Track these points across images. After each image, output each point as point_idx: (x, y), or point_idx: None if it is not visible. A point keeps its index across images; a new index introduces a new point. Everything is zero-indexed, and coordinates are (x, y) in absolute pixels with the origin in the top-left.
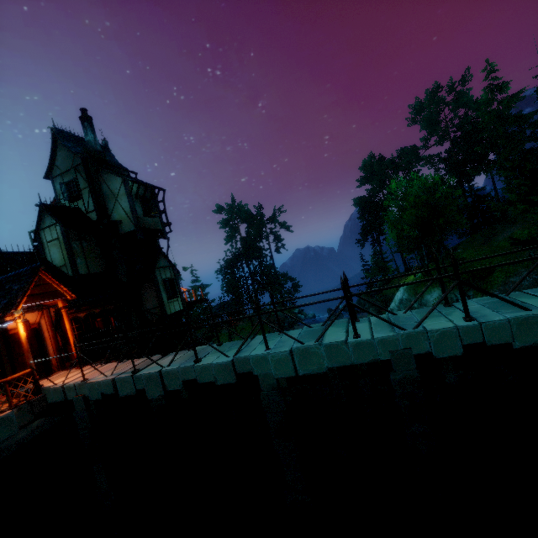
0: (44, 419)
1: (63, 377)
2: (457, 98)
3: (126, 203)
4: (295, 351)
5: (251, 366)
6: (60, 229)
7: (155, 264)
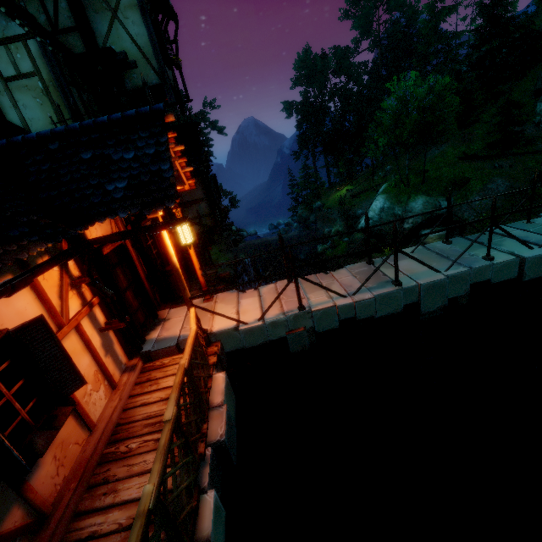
0: (229, 375)
1: (213, 314)
2: None
3: (138, 26)
4: None
5: None
6: (40, 50)
7: (201, 149)
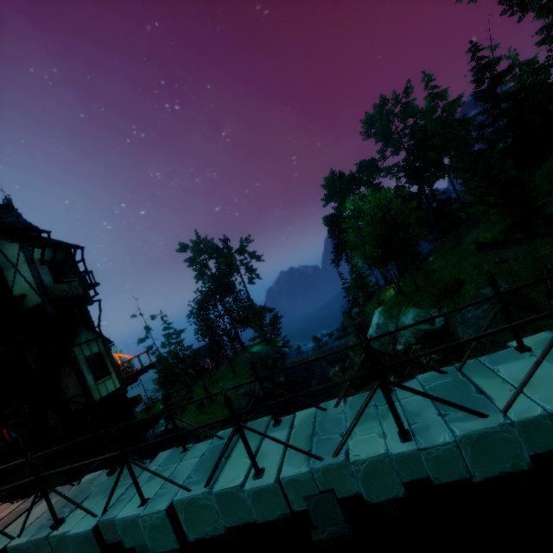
0: None
1: None
2: (404, 109)
3: (28, 271)
4: (178, 506)
5: (120, 535)
6: None
7: (73, 341)
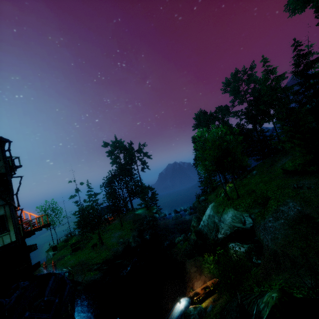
0: None
1: None
2: (249, 78)
3: None
4: None
5: None
6: None
7: None
